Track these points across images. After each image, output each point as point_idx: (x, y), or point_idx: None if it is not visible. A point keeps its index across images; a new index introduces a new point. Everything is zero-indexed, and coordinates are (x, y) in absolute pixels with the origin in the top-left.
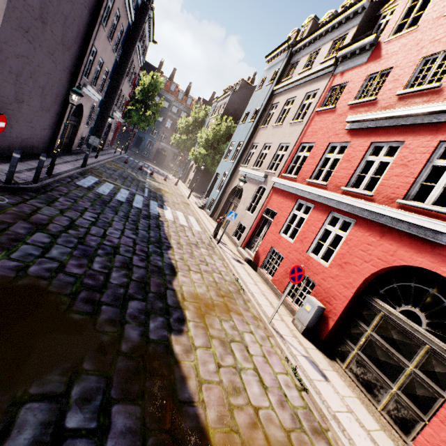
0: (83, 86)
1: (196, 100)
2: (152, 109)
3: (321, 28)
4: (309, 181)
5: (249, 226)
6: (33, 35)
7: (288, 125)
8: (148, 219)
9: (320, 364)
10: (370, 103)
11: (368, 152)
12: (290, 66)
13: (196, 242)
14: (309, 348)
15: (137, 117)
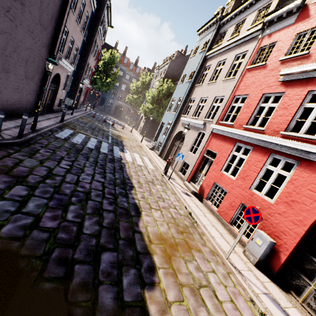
0: (59, 59)
1: (142, 69)
2: (112, 76)
3: (246, 1)
4: (246, 127)
5: (193, 164)
6: (13, 14)
7: (221, 82)
8: (112, 162)
9: (281, 301)
10: (302, 57)
11: (305, 100)
12: (218, 36)
13: (152, 179)
14: (264, 281)
15: (101, 83)
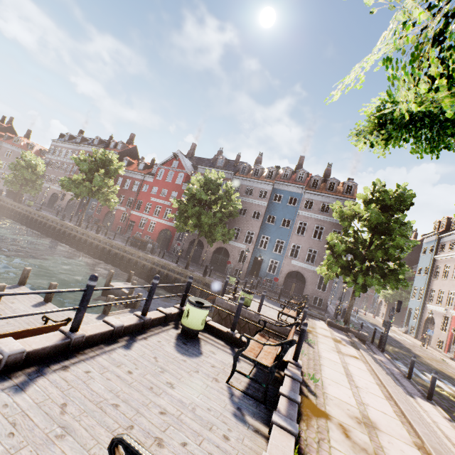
0: None
1: None
2: None
3: (451, 231)
4: None
5: (445, 340)
6: None
7: (450, 280)
8: None
9: None
10: None
11: None
12: (440, 244)
13: (413, 345)
14: None
15: None
